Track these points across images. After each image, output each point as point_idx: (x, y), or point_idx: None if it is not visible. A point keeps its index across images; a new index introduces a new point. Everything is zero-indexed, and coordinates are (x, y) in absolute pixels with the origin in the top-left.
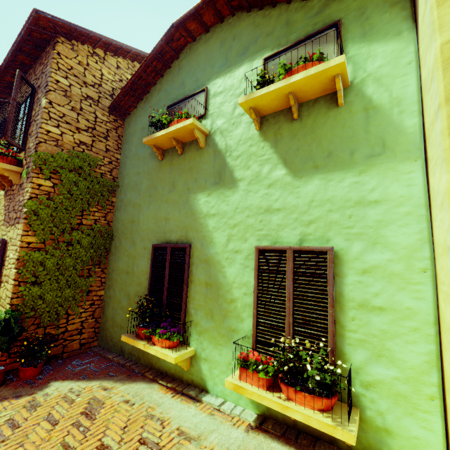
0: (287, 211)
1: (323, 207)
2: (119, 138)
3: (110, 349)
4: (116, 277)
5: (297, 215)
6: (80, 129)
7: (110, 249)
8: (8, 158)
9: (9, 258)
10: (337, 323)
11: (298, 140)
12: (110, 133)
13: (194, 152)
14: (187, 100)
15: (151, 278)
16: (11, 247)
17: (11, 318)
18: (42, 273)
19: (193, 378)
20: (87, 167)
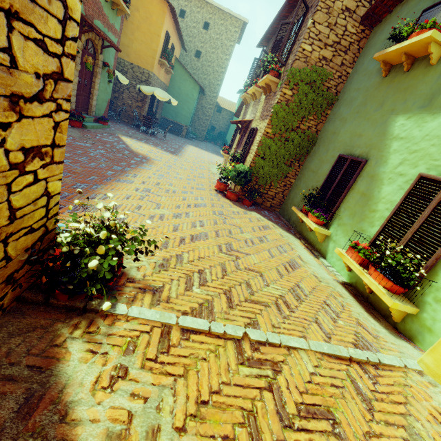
0: None
1: None
2: (359, 50)
3: (284, 216)
4: (305, 173)
5: None
6: (327, 44)
7: (309, 152)
8: (274, 72)
9: (256, 140)
10: None
11: None
12: (352, 46)
13: (420, 70)
14: None
15: (326, 179)
16: (259, 133)
17: (248, 172)
18: (267, 154)
19: (321, 248)
20: (319, 81)
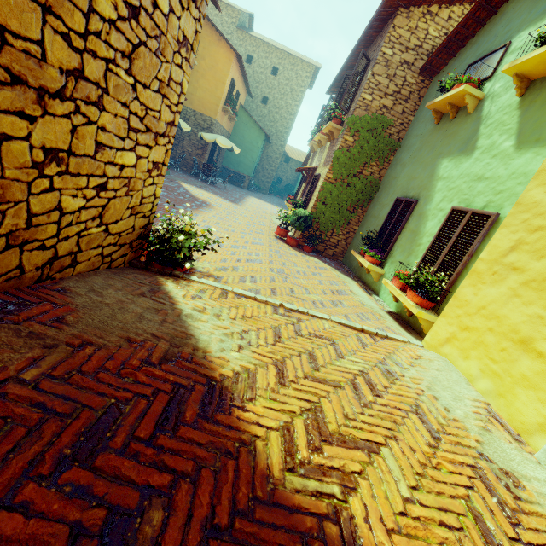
0: (491, 181)
1: (516, 180)
2: (419, 99)
3: (346, 264)
4: (368, 219)
5: (495, 185)
6: (387, 94)
7: (372, 198)
8: (337, 119)
9: (318, 186)
10: (466, 269)
11: (543, 110)
12: (412, 95)
13: (462, 118)
14: (487, 57)
15: (385, 221)
16: (321, 179)
17: (309, 216)
18: (329, 199)
19: (375, 288)
20: (380, 128)
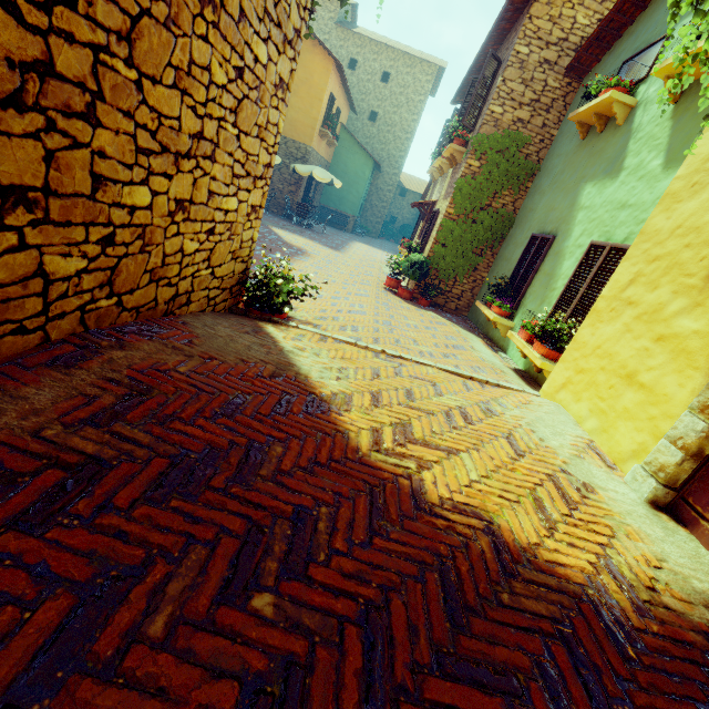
0: (634, 208)
1: None
2: (565, 107)
3: (472, 319)
4: (499, 263)
5: (638, 213)
6: (523, 104)
7: (505, 237)
8: (460, 140)
9: (437, 224)
10: None
11: (695, 121)
12: (556, 103)
13: (611, 131)
14: (644, 52)
15: (517, 265)
16: (440, 216)
17: (425, 262)
18: (449, 240)
19: (503, 344)
20: (514, 148)
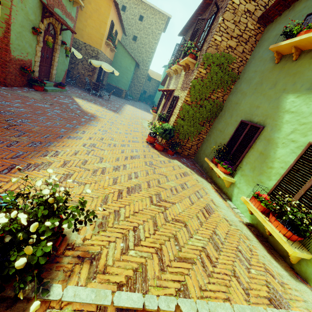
0: None
1: None
2: (255, 42)
3: (197, 162)
4: (214, 131)
5: None
6: (232, 36)
7: (217, 116)
8: (193, 55)
9: (178, 105)
10: None
11: None
12: (250, 38)
13: (306, 60)
14: None
15: (231, 138)
16: (180, 100)
17: (172, 129)
18: (186, 116)
19: (227, 192)
20: (226, 64)
